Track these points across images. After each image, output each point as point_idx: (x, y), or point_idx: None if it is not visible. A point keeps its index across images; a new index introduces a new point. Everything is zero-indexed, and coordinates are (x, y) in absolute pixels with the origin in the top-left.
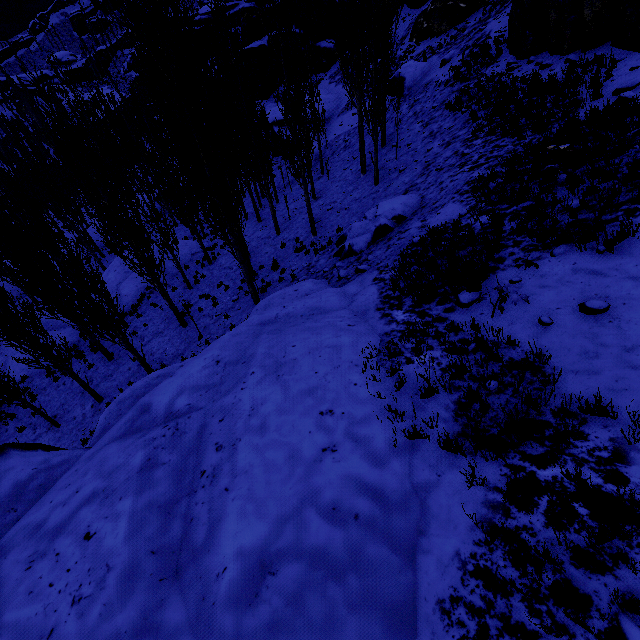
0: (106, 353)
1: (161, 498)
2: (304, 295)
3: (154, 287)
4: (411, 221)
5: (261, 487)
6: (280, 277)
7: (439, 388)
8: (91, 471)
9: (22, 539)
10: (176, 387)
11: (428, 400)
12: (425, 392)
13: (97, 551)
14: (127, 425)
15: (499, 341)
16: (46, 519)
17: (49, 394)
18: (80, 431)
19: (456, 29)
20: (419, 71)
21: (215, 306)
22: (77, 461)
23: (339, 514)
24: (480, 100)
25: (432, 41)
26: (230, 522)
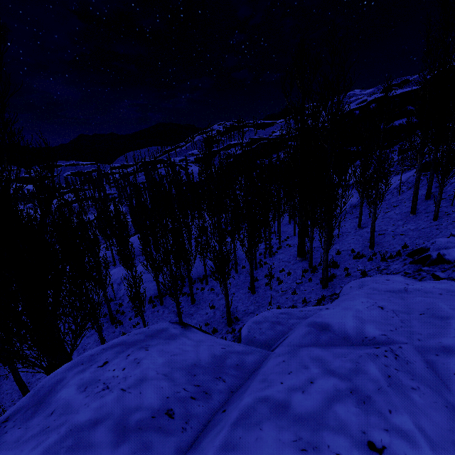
0: (193, 297)
1: (451, 435)
2: None
3: (248, 257)
4: None
5: None
6: (347, 272)
7: None
8: (312, 365)
9: (268, 413)
10: (352, 316)
11: None
12: None
13: None
14: (311, 336)
15: None
16: (288, 400)
17: (147, 315)
18: None
19: None
20: None
21: (280, 284)
22: (273, 353)
23: None
24: None
25: None
26: None
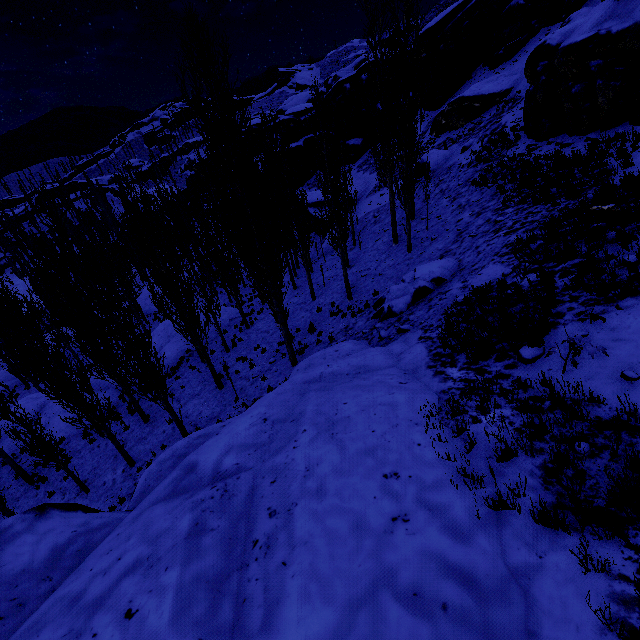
0: (143, 415)
1: (210, 571)
2: (345, 355)
3: (197, 349)
4: (451, 282)
5: (324, 562)
6: (318, 339)
7: (517, 450)
8: (135, 535)
9: (57, 613)
10: (223, 445)
11: (506, 464)
12: (502, 454)
13: (139, 634)
14: (172, 485)
15: (578, 398)
16: (85, 590)
17: (83, 457)
18: (108, 498)
19: (473, 123)
20: (441, 157)
21: (252, 368)
22: (119, 524)
23: (422, 602)
24: (505, 176)
25: (451, 134)
26: (291, 605)
